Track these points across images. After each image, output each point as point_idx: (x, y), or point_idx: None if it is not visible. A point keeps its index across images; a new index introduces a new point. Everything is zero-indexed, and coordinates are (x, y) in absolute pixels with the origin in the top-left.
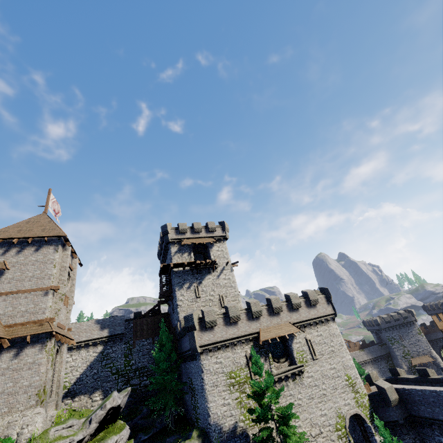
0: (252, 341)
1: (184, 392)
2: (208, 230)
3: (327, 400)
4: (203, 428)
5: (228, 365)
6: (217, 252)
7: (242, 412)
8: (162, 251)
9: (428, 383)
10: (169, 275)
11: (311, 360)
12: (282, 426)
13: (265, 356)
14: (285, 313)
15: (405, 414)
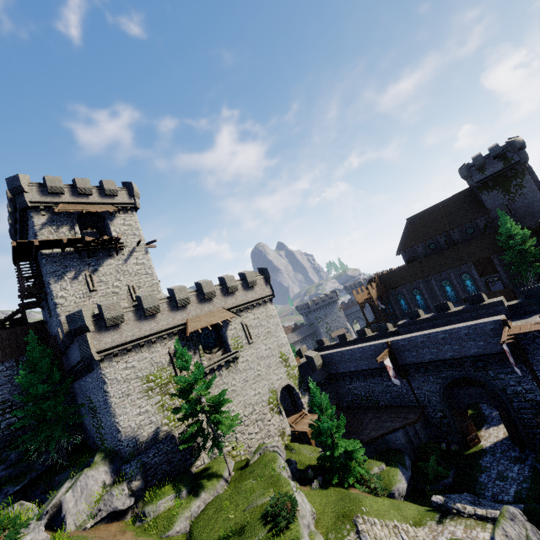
0: (177, 335)
1: (80, 416)
2: (103, 192)
3: (262, 379)
4: (110, 448)
5: (144, 368)
6: (122, 227)
7: (166, 416)
8: (17, 226)
9: (345, 345)
10: (36, 261)
11: (247, 345)
12: (214, 415)
13: (194, 349)
14: (219, 299)
15: (326, 375)
